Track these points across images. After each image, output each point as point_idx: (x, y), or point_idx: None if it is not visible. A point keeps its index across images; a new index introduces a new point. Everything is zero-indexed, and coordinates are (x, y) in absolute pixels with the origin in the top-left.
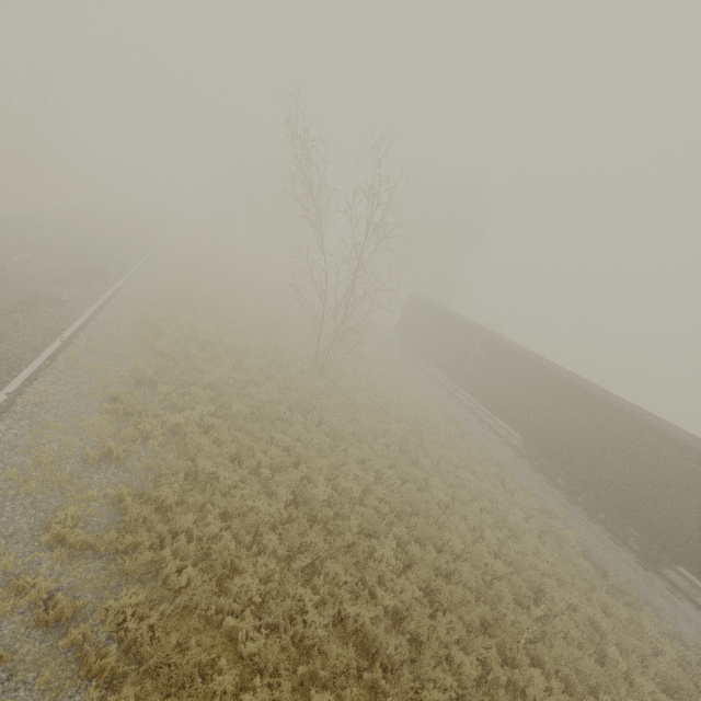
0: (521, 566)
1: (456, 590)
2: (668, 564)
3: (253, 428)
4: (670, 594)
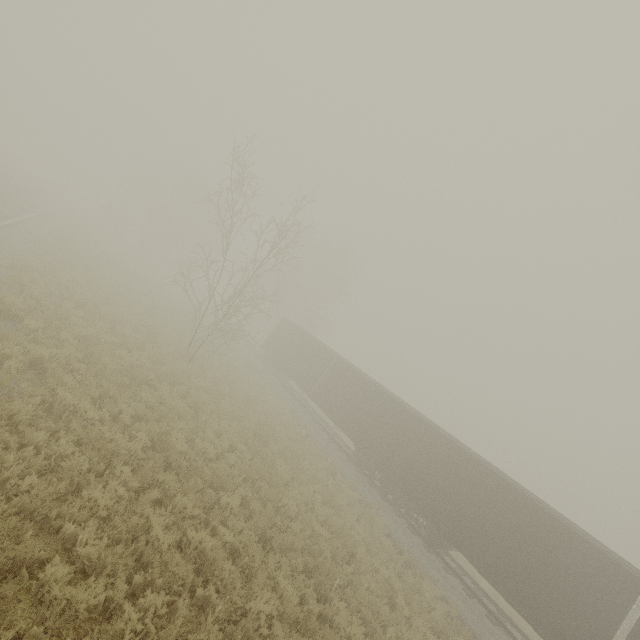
0: (341, 534)
1: (287, 537)
2: (445, 546)
3: (120, 381)
4: (444, 570)
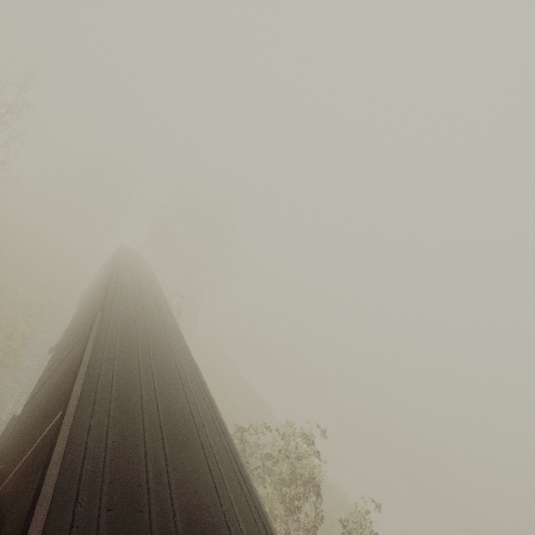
0: None
1: None
2: None
3: None
4: None
